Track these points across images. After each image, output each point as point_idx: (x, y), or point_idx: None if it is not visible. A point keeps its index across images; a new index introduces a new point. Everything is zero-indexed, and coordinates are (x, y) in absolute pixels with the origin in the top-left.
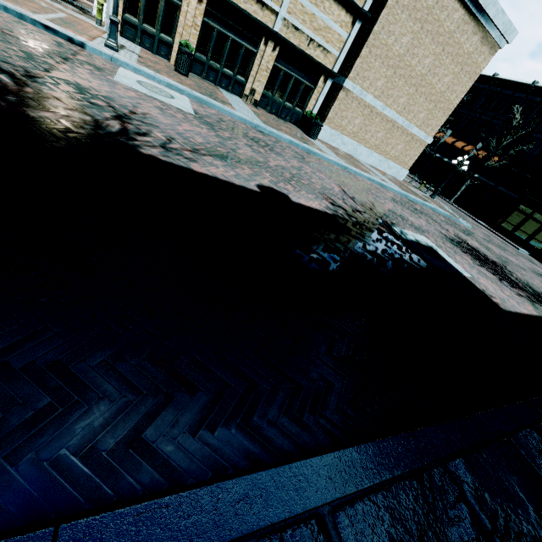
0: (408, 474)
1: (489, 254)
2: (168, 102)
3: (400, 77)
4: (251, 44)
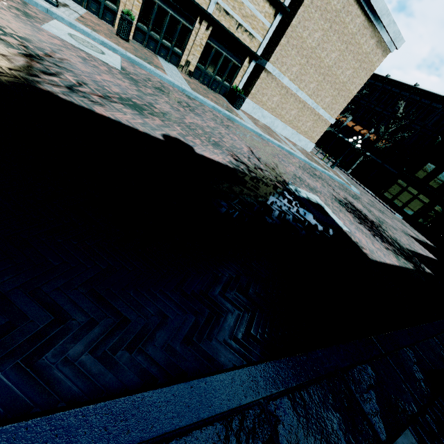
0: (216, 418)
1: (369, 215)
2: (95, 56)
3: (311, 66)
4: (187, 21)
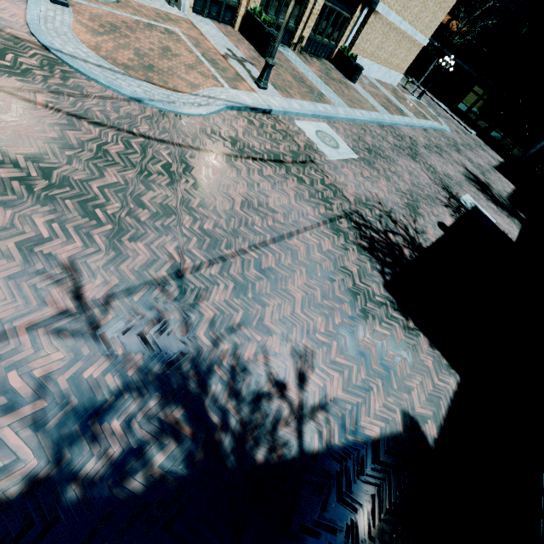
0: None
1: (477, 173)
2: (349, 157)
3: None
4: None
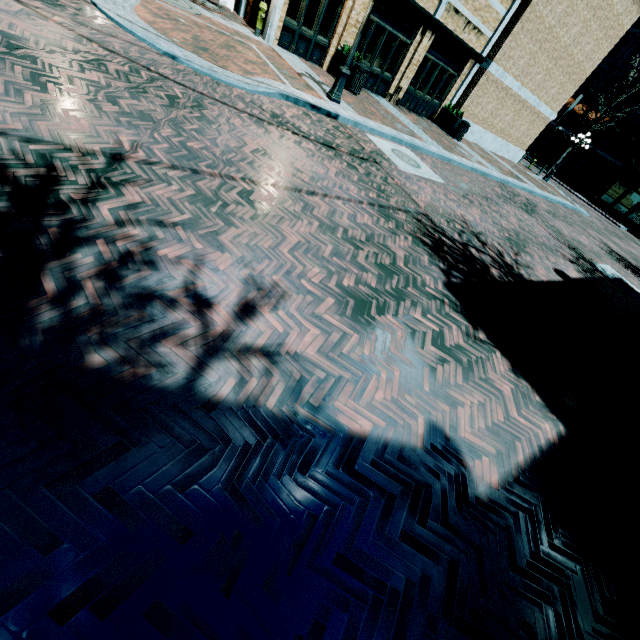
0: None
1: (627, 256)
2: (431, 179)
3: (543, 52)
4: (405, 34)
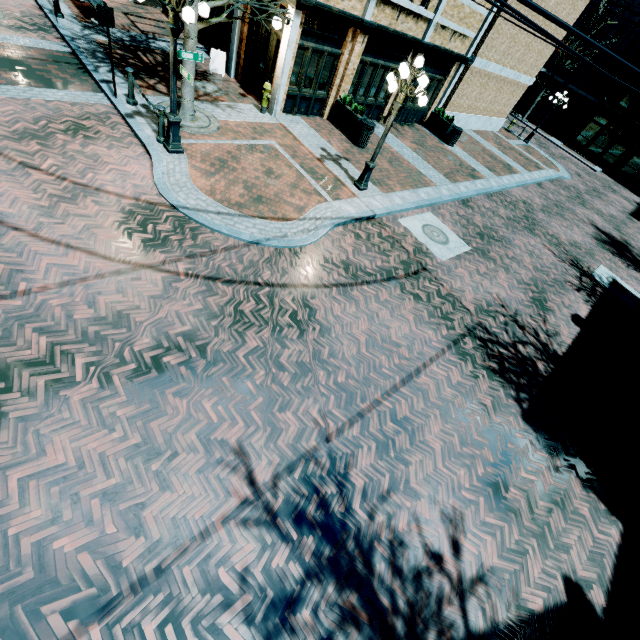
0: None
1: (610, 229)
2: (461, 252)
3: (523, 31)
4: (396, 62)
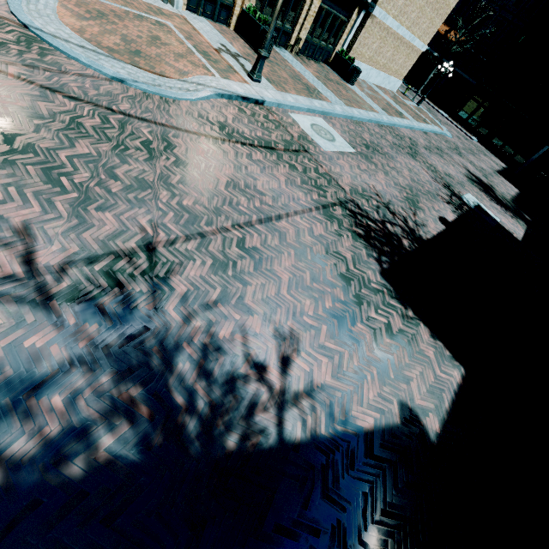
0: None
1: (480, 175)
2: (345, 151)
3: None
4: None
